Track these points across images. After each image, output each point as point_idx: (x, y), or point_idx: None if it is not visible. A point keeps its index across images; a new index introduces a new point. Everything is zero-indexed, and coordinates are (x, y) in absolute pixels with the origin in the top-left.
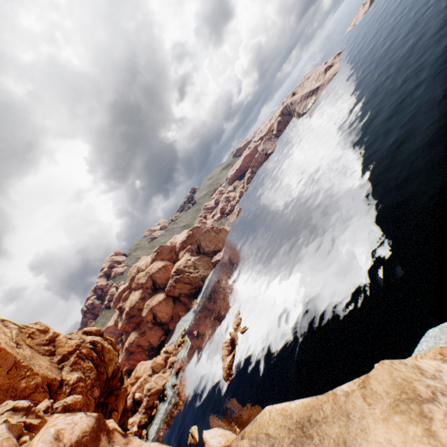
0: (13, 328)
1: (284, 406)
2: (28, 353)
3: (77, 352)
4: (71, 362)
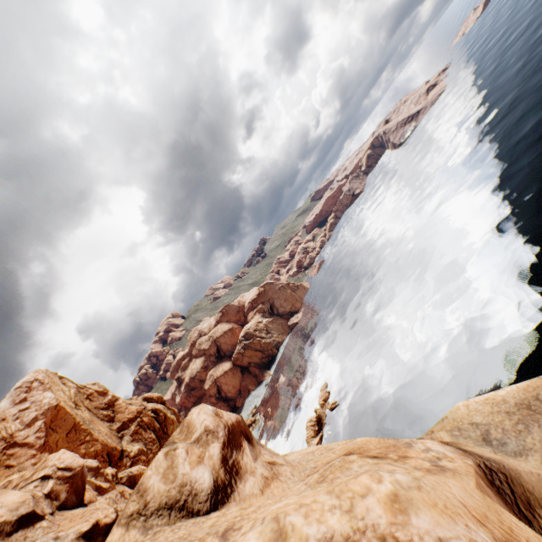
0: (71, 387)
1: (488, 396)
2: (87, 415)
3: (138, 420)
4: (132, 431)
